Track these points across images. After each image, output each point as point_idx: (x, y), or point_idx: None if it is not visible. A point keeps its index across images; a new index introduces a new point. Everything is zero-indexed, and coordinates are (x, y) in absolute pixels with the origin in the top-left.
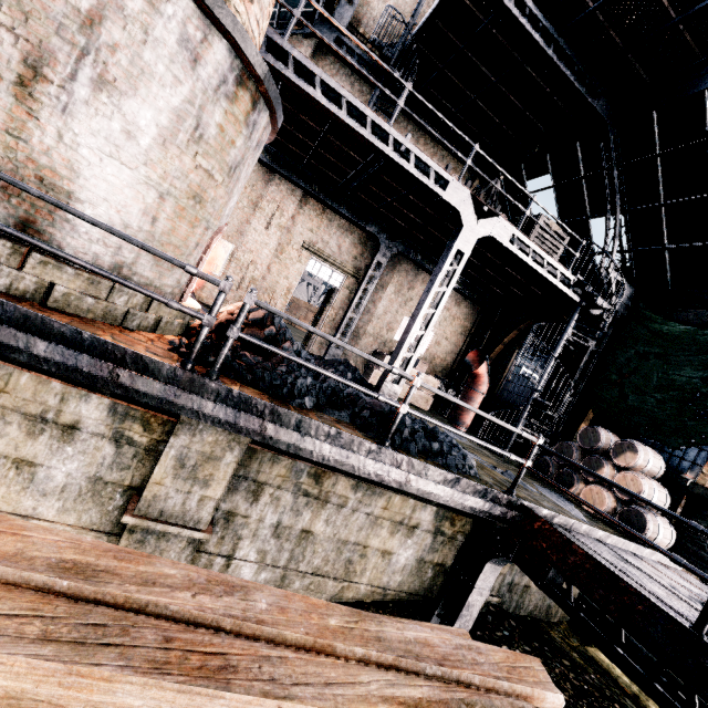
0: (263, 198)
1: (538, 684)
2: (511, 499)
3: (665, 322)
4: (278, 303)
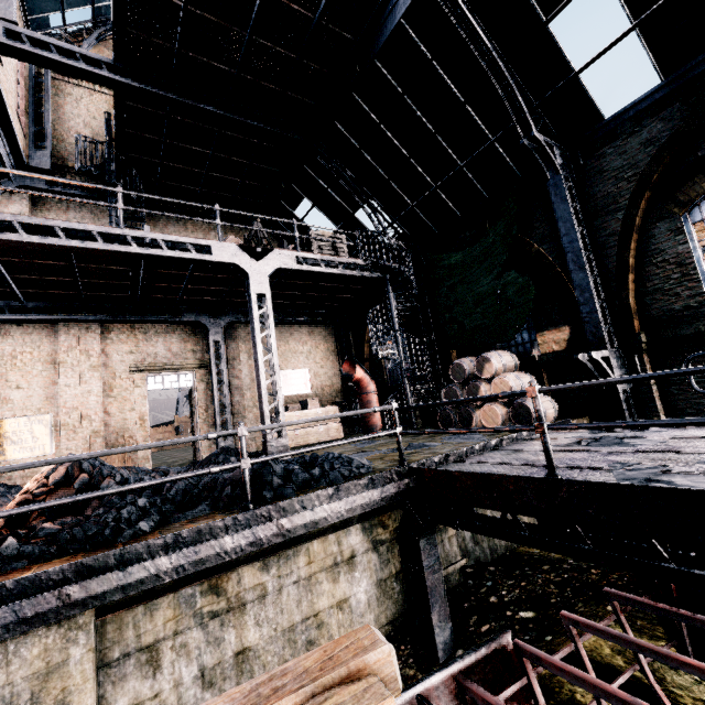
0: (58, 352)
1: (358, 654)
2: (400, 470)
3: (449, 256)
4: (138, 438)
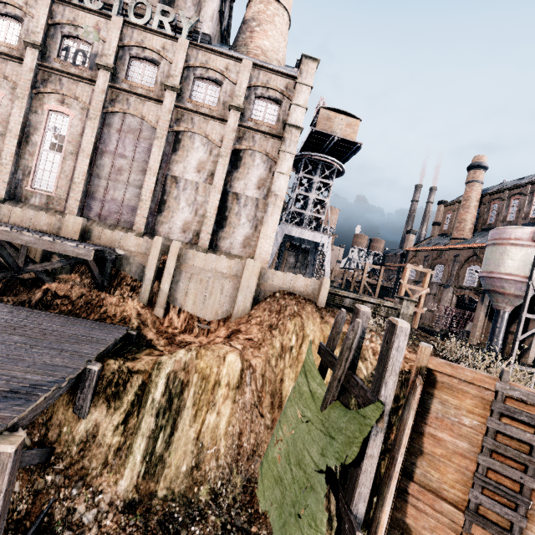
0: None
1: None
2: None
3: None
4: None
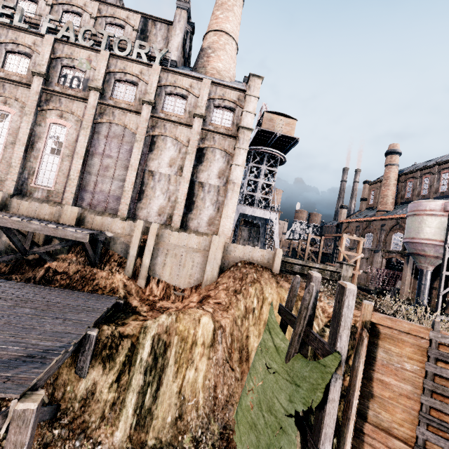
0: None
1: None
2: None
3: None
4: None
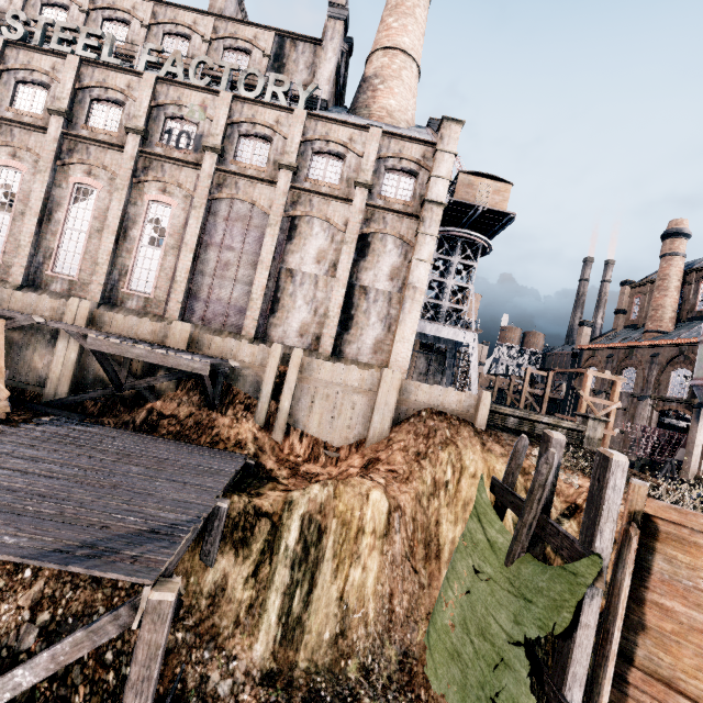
0: None
1: None
2: None
3: None
4: None
